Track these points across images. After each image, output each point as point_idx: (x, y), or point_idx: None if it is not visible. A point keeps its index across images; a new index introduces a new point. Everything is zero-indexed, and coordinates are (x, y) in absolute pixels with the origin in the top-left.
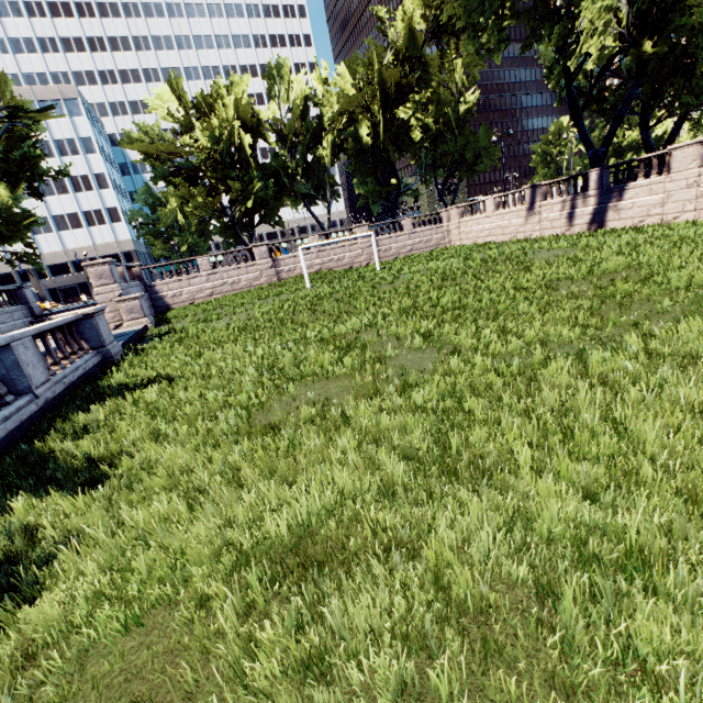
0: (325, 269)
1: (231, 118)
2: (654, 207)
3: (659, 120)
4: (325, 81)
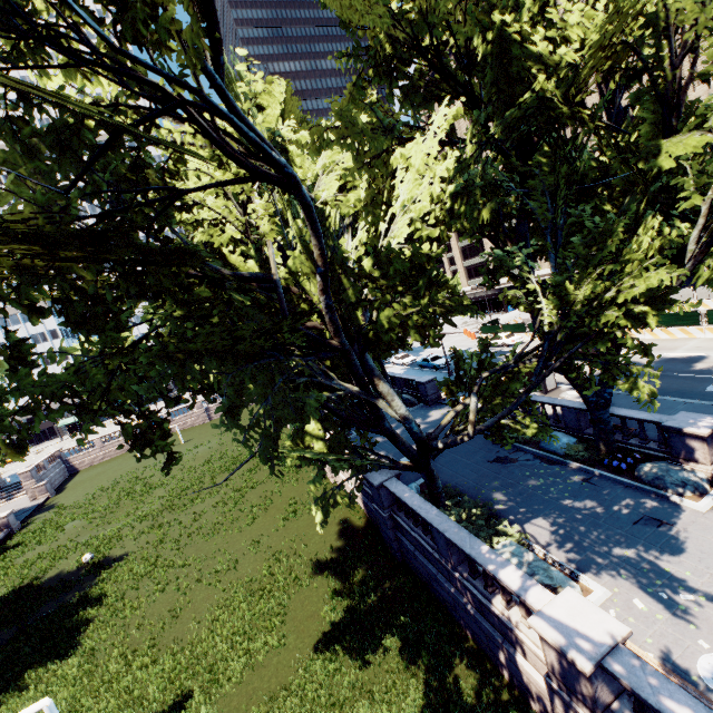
0: (176, 431)
1: None
2: None
3: None
4: None
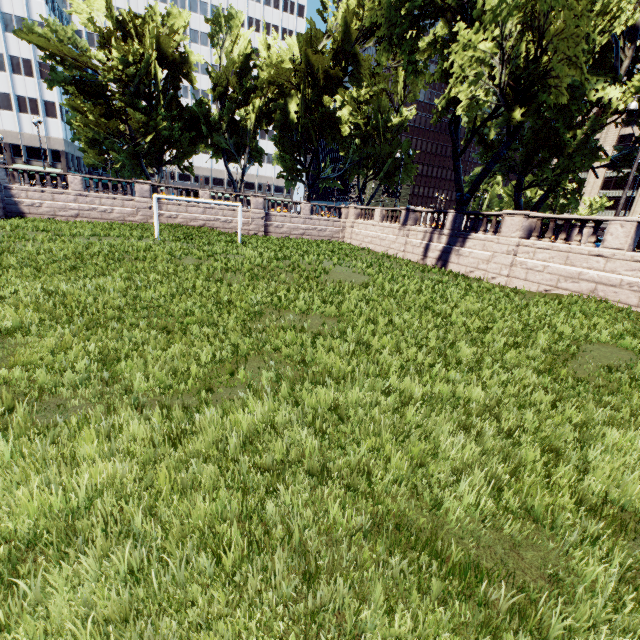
0: (209, 226)
1: (151, 46)
2: (482, 261)
3: (530, 185)
4: (269, 47)
